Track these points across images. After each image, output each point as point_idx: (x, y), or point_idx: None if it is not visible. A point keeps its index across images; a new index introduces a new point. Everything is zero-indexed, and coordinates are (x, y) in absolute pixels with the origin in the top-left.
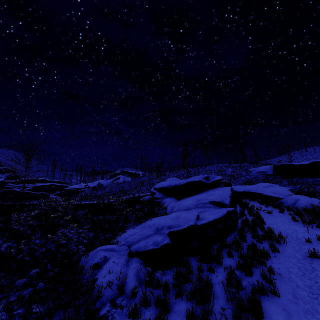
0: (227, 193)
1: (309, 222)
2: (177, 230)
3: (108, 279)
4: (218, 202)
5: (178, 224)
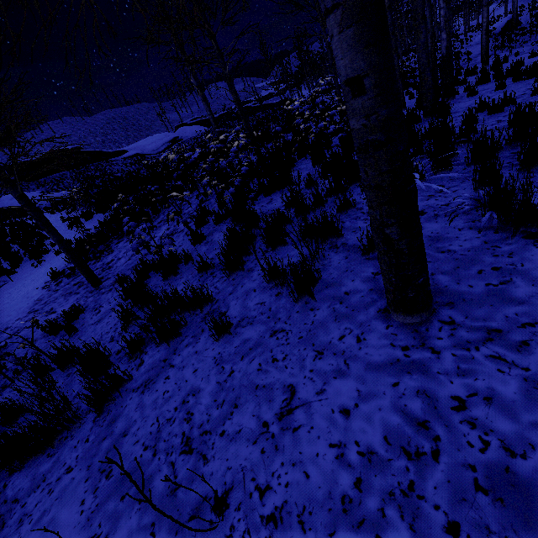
0: None
1: (63, 209)
2: None
3: None
4: None
5: None
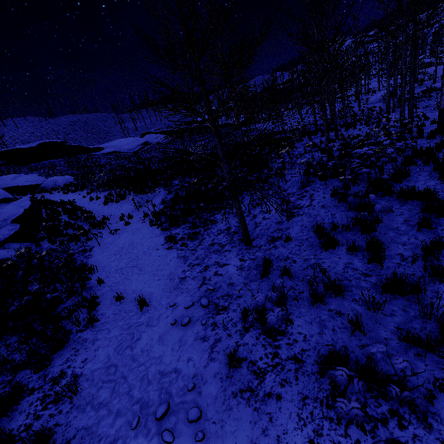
0: (0, 189)
1: (76, 190)
2: (20, 215)
3: (13, 252)
4: (2, 199)
5: (12, 214)
